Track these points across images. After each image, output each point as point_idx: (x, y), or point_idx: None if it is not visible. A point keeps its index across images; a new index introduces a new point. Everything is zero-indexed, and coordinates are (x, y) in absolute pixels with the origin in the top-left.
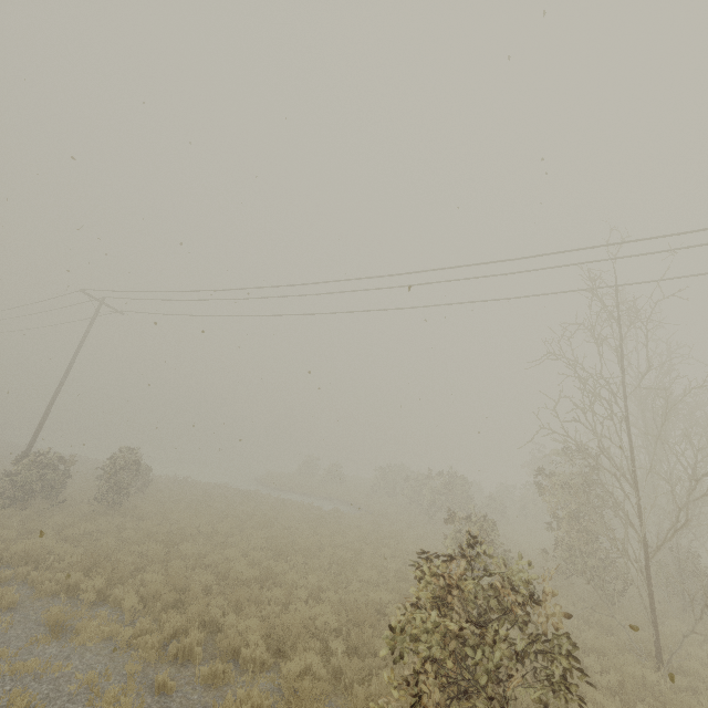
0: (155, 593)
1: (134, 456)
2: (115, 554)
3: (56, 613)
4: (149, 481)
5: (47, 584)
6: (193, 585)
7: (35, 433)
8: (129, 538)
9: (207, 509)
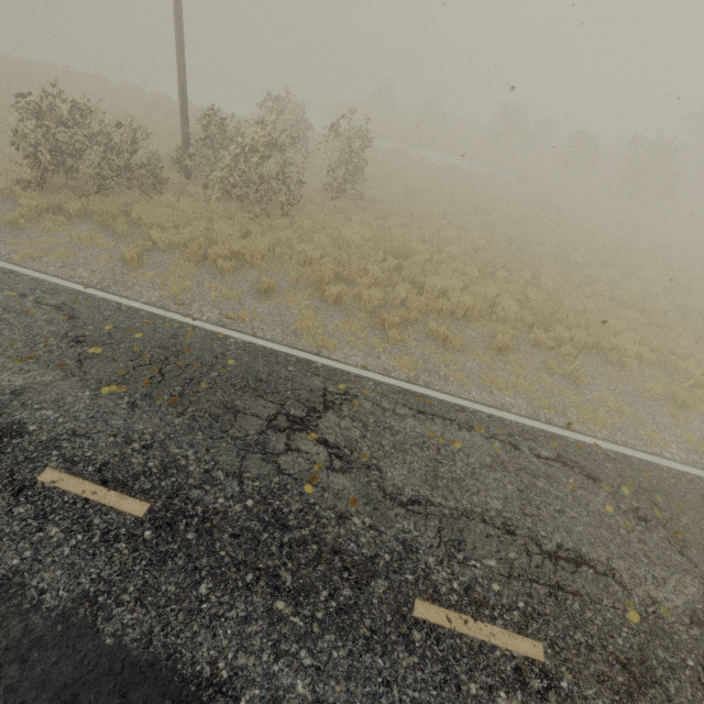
0: (651, 344)
1: (294, 107)
2: (524, 292)
3: (693, 398)
4: (306, 144)
5: (563, 348)
6: (674, 333)
7: (181, 71)
8: (458, 255)
9: (438, 195)
